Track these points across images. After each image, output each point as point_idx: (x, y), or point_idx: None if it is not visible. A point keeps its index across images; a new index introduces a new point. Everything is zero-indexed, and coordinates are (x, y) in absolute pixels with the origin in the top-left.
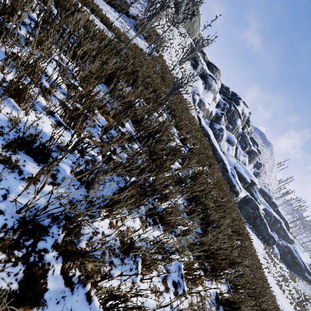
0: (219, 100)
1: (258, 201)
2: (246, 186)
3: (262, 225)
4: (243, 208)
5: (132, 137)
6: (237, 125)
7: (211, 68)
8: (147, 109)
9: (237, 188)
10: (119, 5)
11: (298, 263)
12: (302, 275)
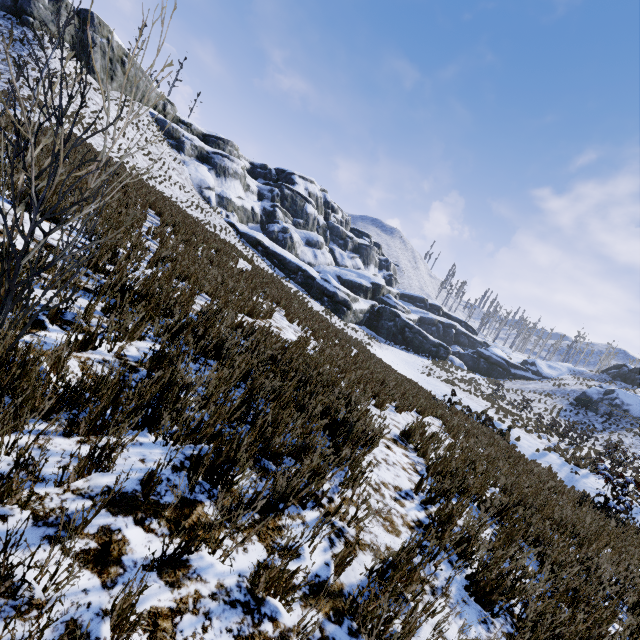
0: (259, 188)
1: (399, 309)
2: (371, 296)
3: (416, 335)
4: (379, 328)
5: None
6: (310, 215)
7: (213, 143)
8: None
9: (341, 295)
10: None
11: (495, 363)
12: (509, 376)
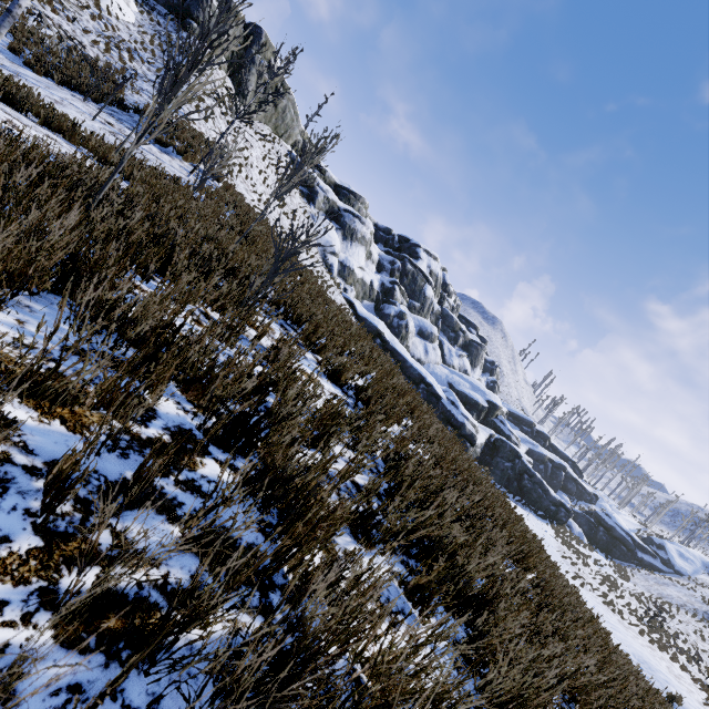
0: (380, 257)
1: (513, 441)
2: (483, 416)
3: (536, 487)
4: (492, 465)
5: (191, 440)
6: (428, 299)
7: (344, 196)
8: (222, 327)
9: (469, 427)
10: (93, 86)
11: (619, 538)
12: (634, 560)
